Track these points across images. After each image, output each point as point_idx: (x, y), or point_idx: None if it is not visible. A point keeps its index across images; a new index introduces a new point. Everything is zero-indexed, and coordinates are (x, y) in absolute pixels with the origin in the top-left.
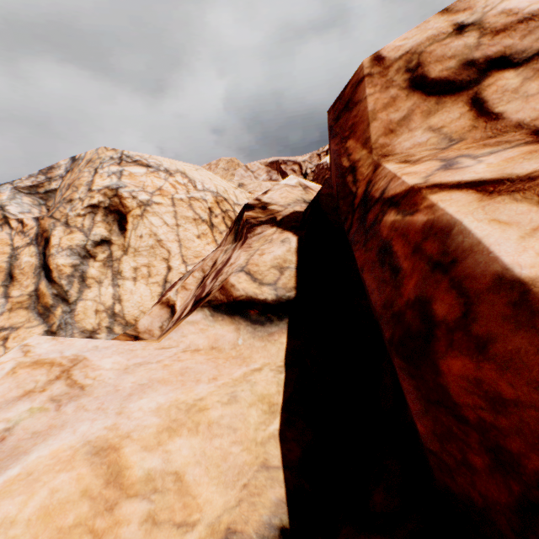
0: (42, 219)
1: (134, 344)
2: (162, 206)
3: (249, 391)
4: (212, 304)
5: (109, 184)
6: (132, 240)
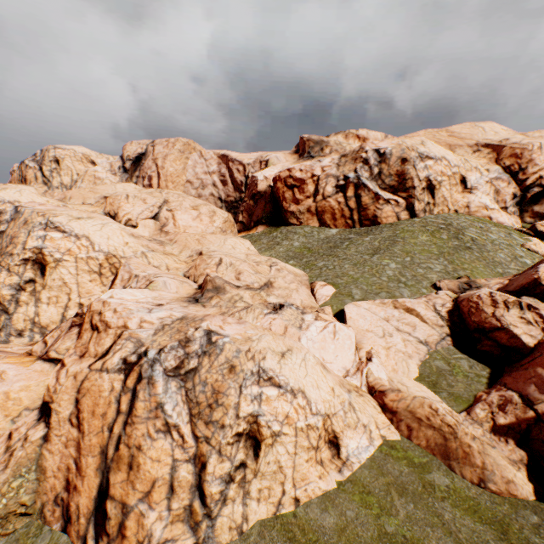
0: None
1: (21, 367)
2: (69, 262)
3: (44, 383)
4: (44, 359)
5: (37, 245)
6: (49, 281)
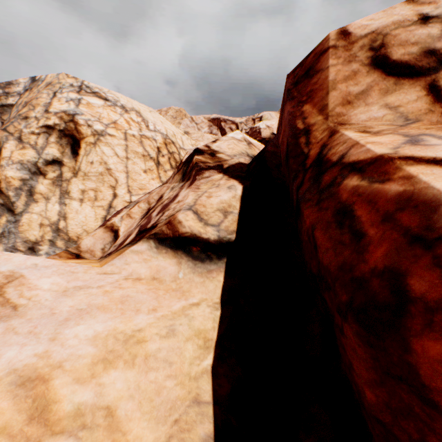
0: None
1: (76, 266)
2: (115, 138)
3: (187, 325)
4: (158, 237)
5: (66, 108)
6: (83, 165)
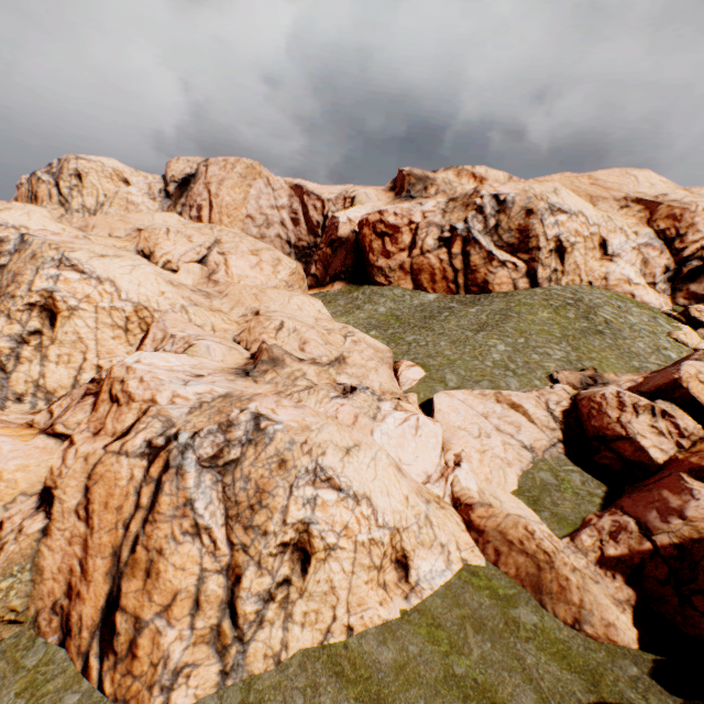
0: None
1: (18, 442)
2: (87, 312)
3: (46, 464)
4: (49, 433)
5: (46, 286)
6: (60, 334)
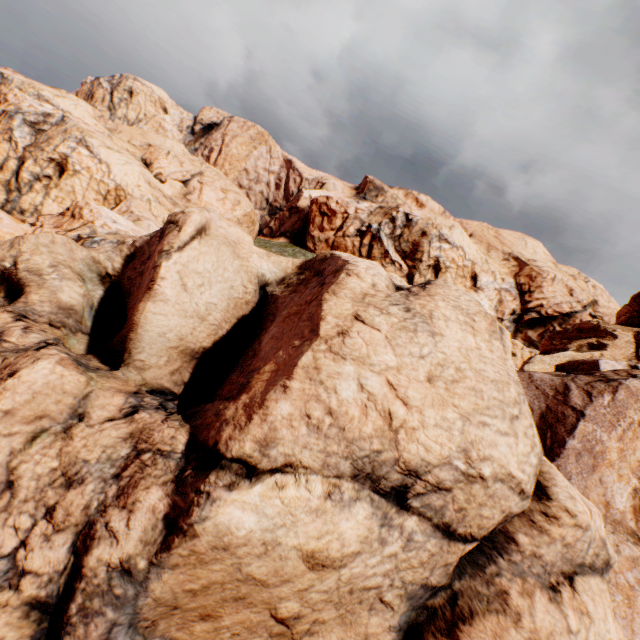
0: (27, 151)
1: (14, 222)
2: (85, 177)
3: None
4: (32, 224)
5: (66, 152)
6: (63, 184)
